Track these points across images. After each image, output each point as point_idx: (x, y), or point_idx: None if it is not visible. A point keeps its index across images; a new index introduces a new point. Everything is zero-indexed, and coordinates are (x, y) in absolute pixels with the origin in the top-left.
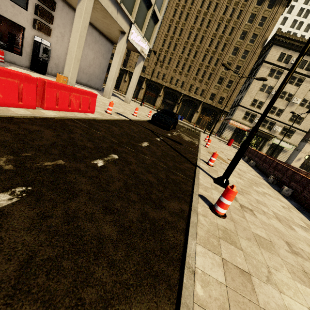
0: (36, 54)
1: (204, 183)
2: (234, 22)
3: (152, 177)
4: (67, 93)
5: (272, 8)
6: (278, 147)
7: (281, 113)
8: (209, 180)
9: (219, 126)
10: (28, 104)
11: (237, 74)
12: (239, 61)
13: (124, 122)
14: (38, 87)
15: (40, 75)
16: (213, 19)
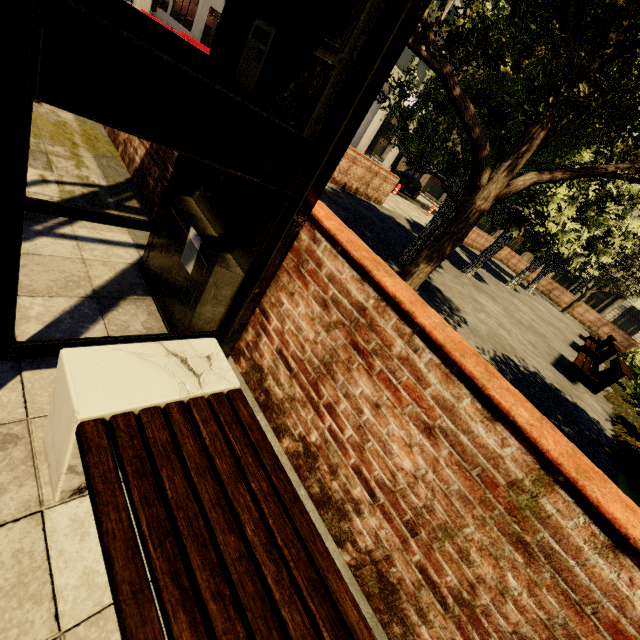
0: None
1: None
2: None
3: None
4: None
5: None
6: None
7: None
8: None
9: None
10: None
11: None
12: None
13: None
14: None
15: None
16: None
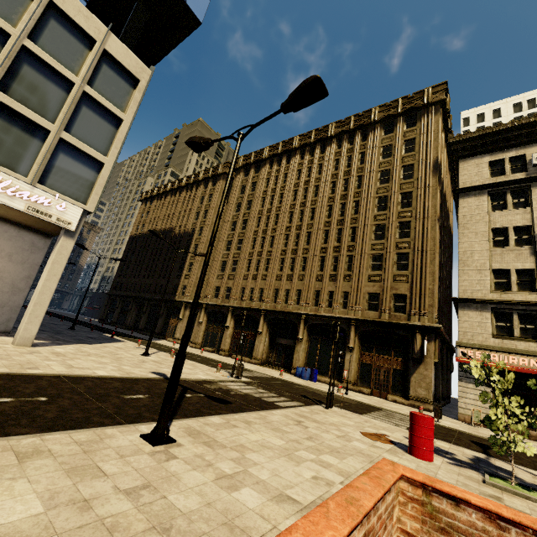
0: None
1: None
2: (358, 169)
3: None
4: None
5: (417, 124)
6: None
7: None
8: None
9: (429, 376)
10: None
11: (410, 237)
12: (399, 214)
13: None
14: None
15: None
16: (321, 182)
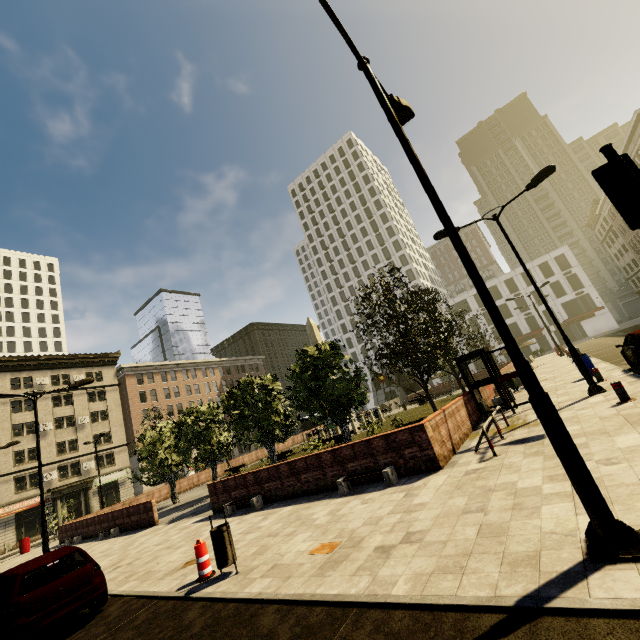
0: None
1: None
2: None
3: None
4: None
5: None
6: (112, 485)
7: (77, 444)
8: None
9: None
10: None
11: None
12: None
13: None
14: None
15: None
16: None
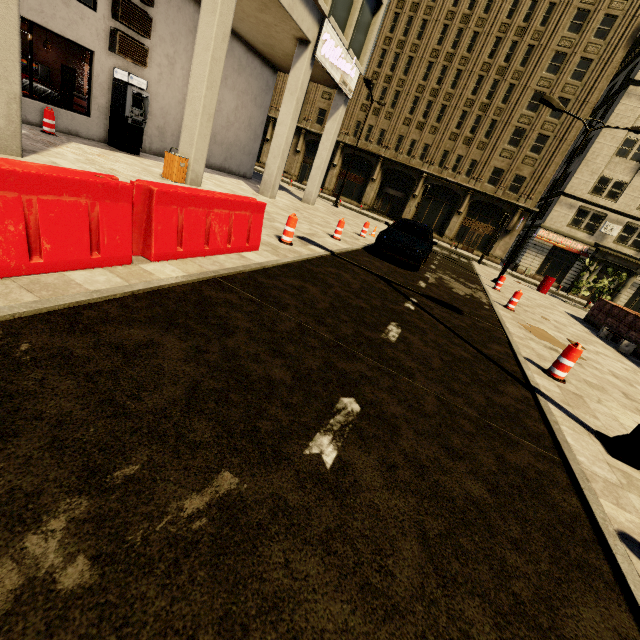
0: (119, 111)
1: (593, 465)
2: None
3: (471, 477)
4: (202, 211)
5: None
6: None
7: None
8: (595, 448)
9: (510, 243)
10: (114, 255)
11: (560, 120)
12: (564, 86)
13: (323, 263)
14: (136, 206)
15: (130, 156)
16: None
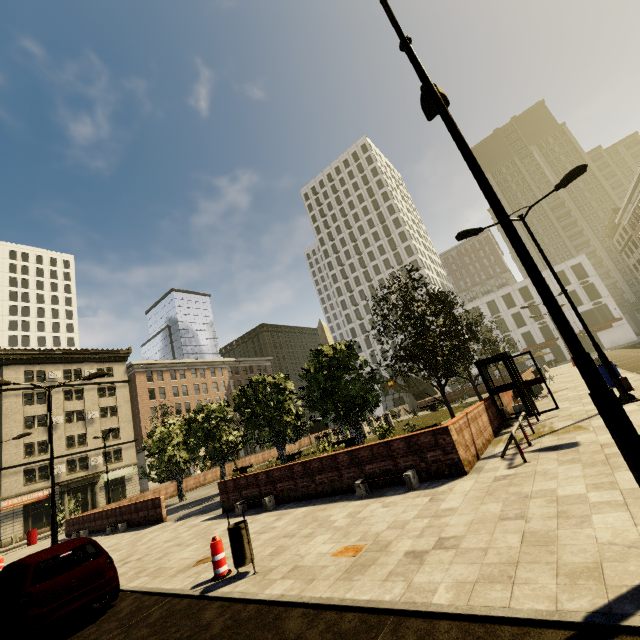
0: None
1: None
2: None
3: None
4: None
5: None
6: (118, 481)
7: (86, 439)
8: None
9: None
10: None
11: None
12: None
13: None
14: None
15: None
16: None
